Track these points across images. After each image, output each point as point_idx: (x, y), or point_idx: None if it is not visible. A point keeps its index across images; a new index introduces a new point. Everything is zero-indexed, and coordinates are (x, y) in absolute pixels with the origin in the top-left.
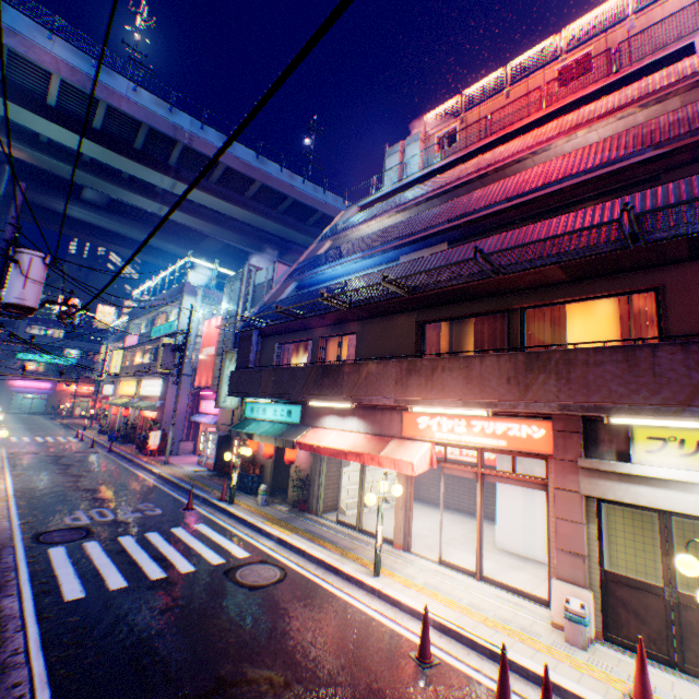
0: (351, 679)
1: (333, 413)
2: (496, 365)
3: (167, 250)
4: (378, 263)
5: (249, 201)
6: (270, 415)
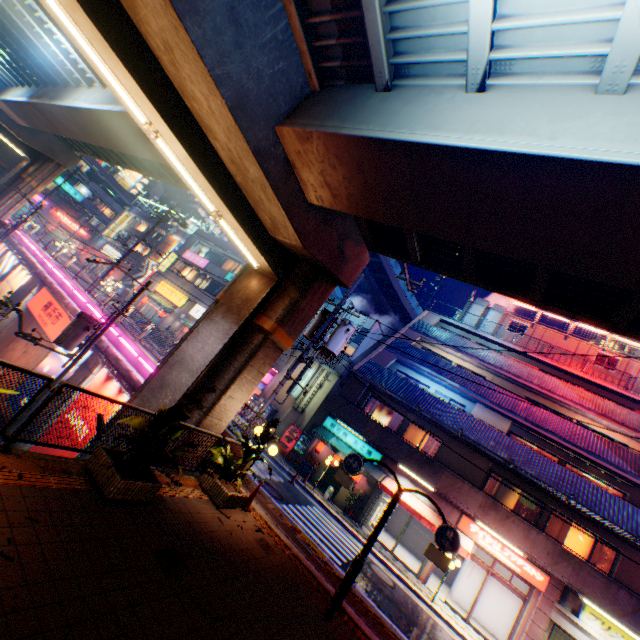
0: None
1: (407, 477)
2: (544, 540)
3: None
4: (459, 392)
5: None
6: (349, 441)
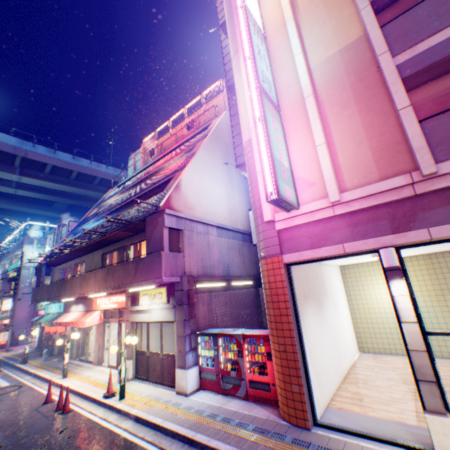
0: (3, 414)
1: (75, 303)
2: (102, 273)
3: (30, 212)
4: None
5: (74, 181)
6: (54, 310)
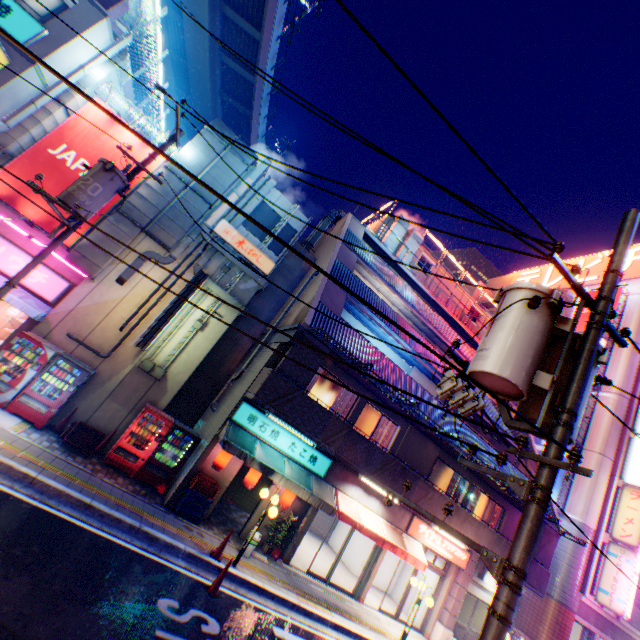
0: None
1: (361, 486)
2: (487, 533)
3: None
4: (399, 352)
5: None
6: (283, 444)
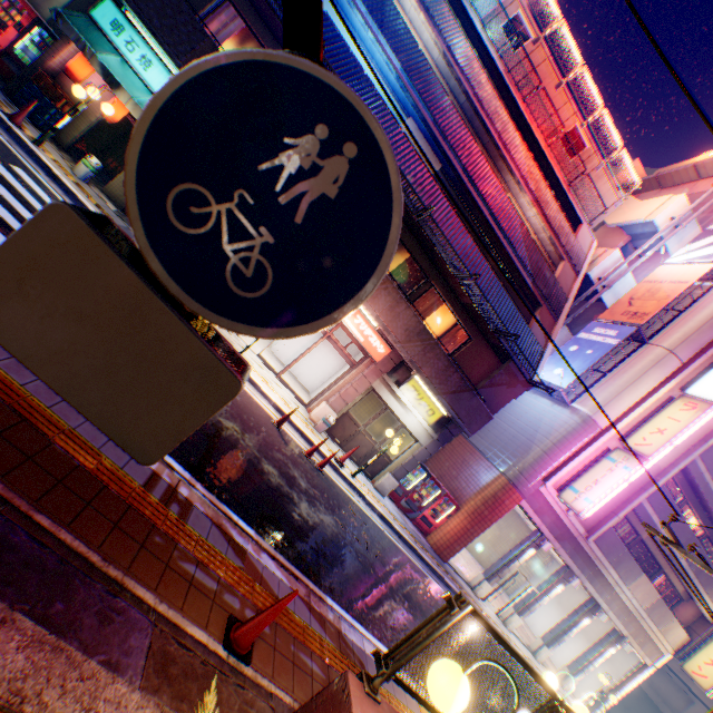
0: (263, 434)
1: None
2: (410, 318)
3: None
4: (393, 88)
5: None
6: (155, 82)
